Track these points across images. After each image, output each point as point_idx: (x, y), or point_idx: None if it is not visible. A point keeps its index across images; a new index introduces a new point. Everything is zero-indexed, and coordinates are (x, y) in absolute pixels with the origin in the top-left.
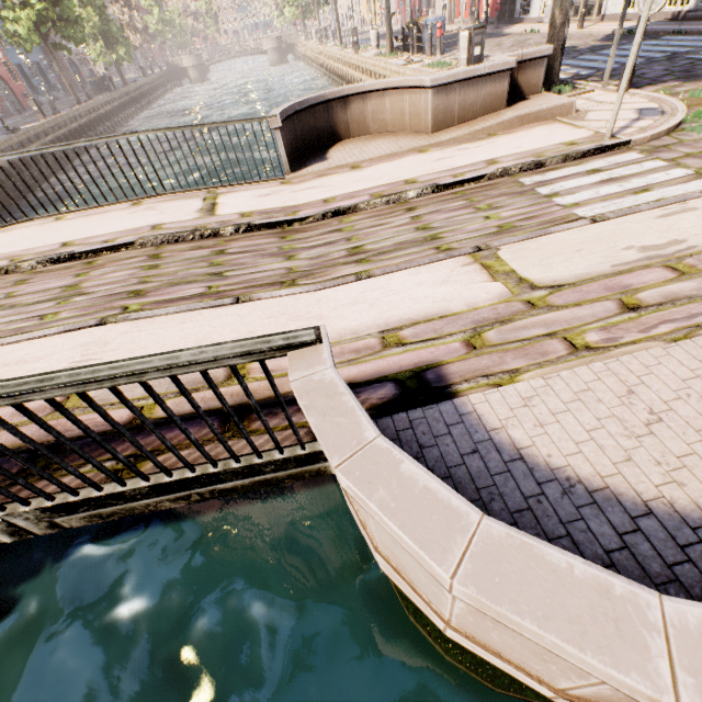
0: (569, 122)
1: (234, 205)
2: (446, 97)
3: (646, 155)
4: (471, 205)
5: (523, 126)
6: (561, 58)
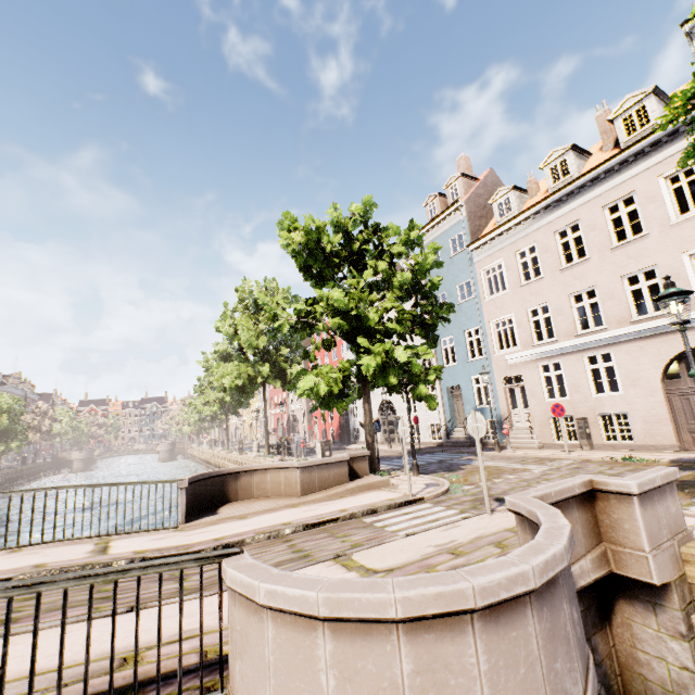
0: (389, 489)
1: (128, 546)
2: (310, 473)
3: (434, 504)
4: (332, 535)
5: (362, 492)
6: (378, 458)
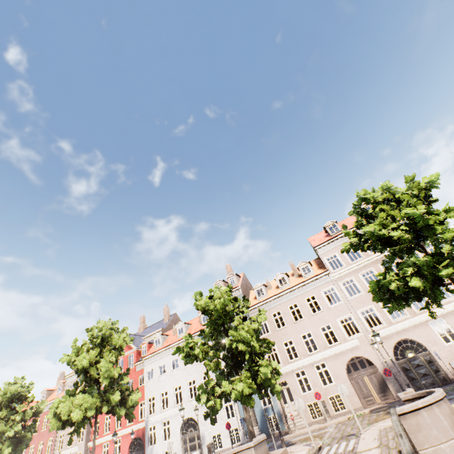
0: (293, 452)
1: None
2: (257, 450)
3: (329, 445)
4: None
5: None
6: None
